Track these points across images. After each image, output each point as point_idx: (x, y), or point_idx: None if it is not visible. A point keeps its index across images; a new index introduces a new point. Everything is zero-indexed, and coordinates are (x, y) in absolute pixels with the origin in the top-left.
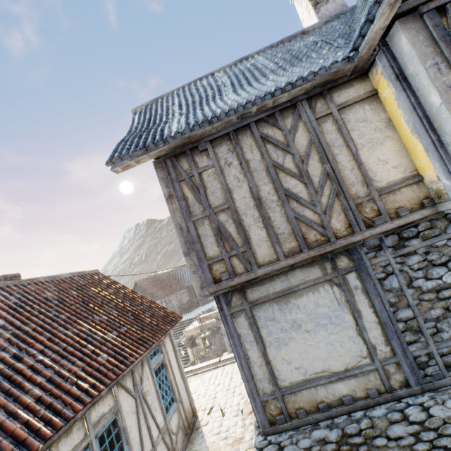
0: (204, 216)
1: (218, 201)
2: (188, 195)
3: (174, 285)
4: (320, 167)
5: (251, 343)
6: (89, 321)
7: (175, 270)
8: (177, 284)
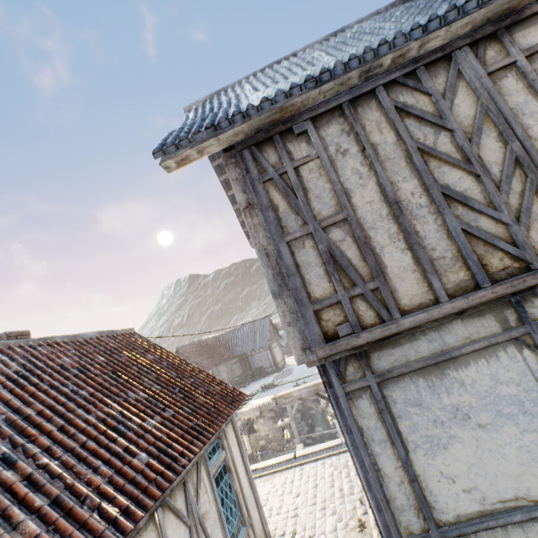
0: (305, 234)
1: (328, 210)
2: (278, 202)
3: (224, 353)
4: (500, 148)
5: (381, 444)
6: (120, 400)
7: (225, 335)
8: (228, 351)
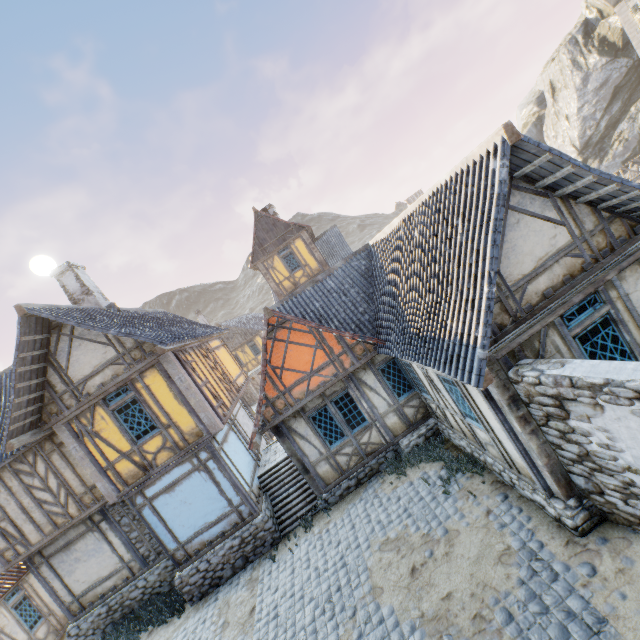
0: None
1: None
2: None
3: None
4: (56, 481)
5: (53, 579)
6: None
7: None
8: None
